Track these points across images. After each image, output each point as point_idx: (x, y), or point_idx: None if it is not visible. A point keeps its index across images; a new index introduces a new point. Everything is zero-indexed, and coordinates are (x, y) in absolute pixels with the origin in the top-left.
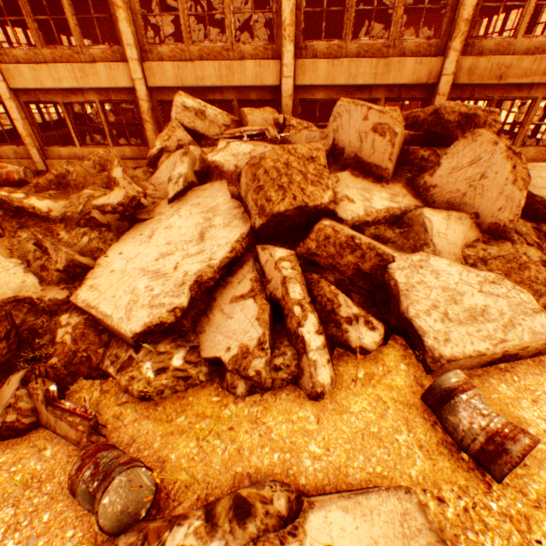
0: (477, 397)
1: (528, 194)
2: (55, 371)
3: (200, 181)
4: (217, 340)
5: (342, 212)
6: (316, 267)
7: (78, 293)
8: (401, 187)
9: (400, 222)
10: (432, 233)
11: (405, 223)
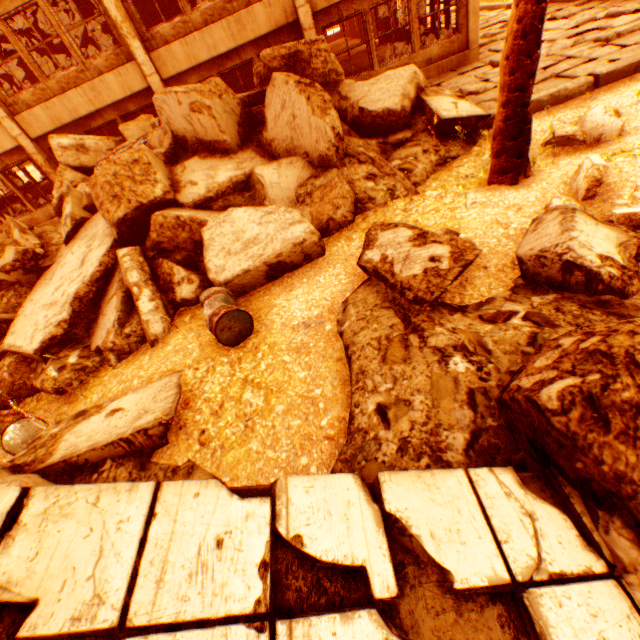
0: (214, 299)
1: (367, 112)
2: (2, 399)
3: (95, 214)
4: (99, 335)
5: (184, 198)
6: (168, 253)
7: (5, 342)
8: (251, 152)
9: (250, 186)
10: (267, 186)
11: (252, 186)
